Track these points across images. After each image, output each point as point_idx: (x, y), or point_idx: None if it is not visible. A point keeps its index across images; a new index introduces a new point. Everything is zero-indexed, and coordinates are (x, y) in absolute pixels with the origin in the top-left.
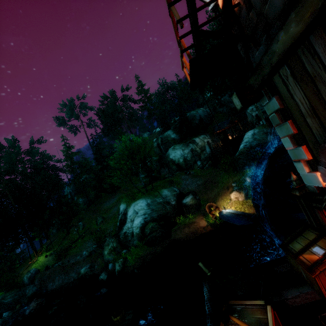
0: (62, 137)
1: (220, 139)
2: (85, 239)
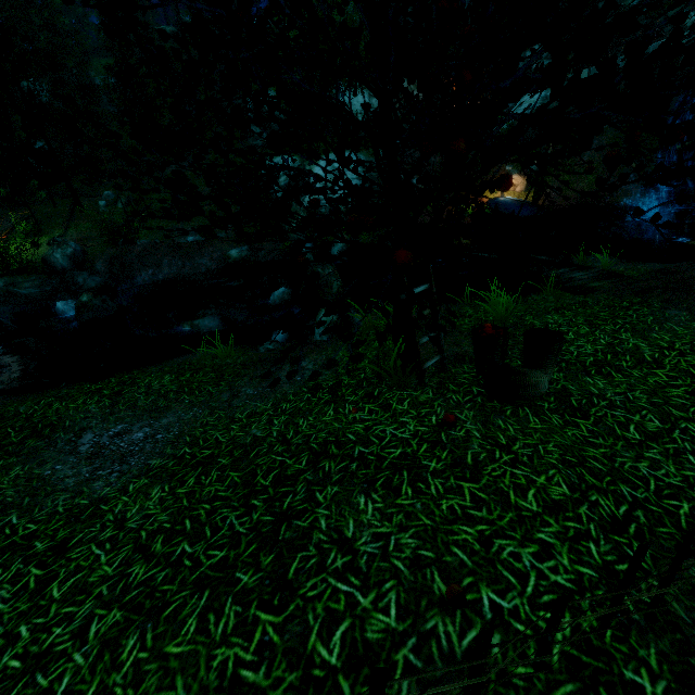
0: None
1: None
2: (155, 225)
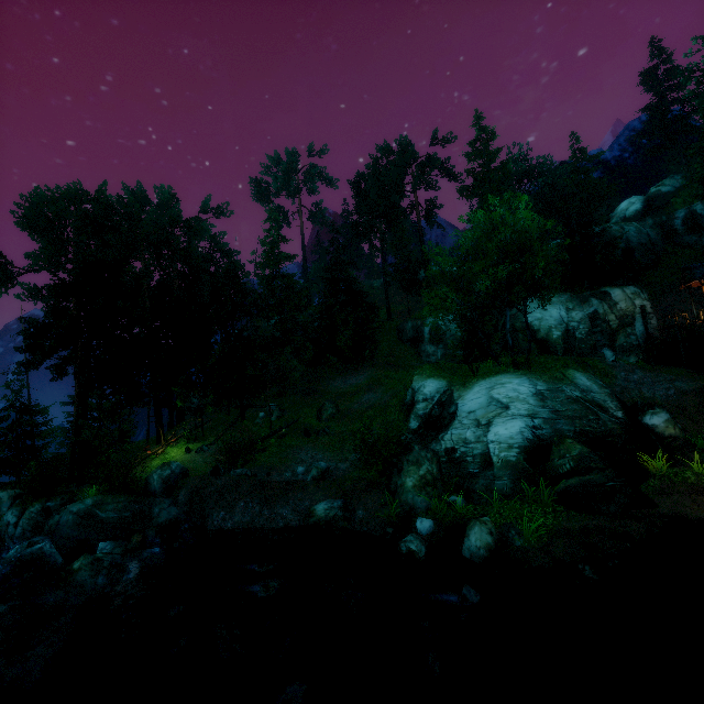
0: (270, 212)
1: None
2: (288, 442)
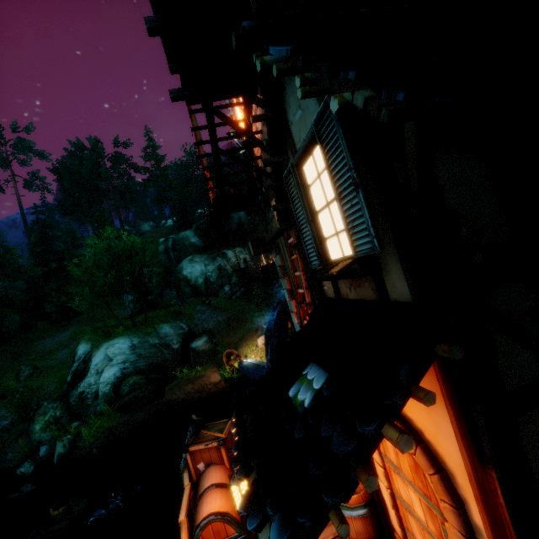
0: None
1: (238, 276)
2: None
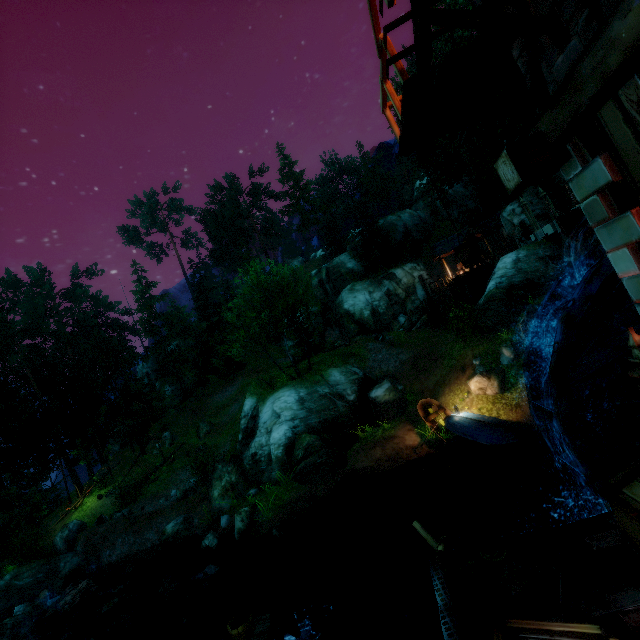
0: (133, 265)
1: (463, 259)
2: (175, 466)
